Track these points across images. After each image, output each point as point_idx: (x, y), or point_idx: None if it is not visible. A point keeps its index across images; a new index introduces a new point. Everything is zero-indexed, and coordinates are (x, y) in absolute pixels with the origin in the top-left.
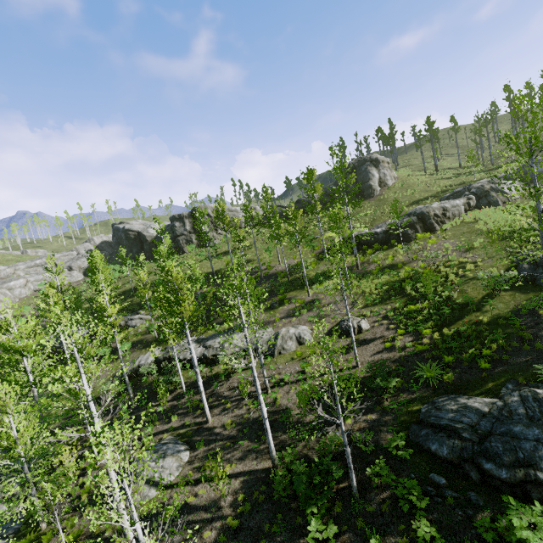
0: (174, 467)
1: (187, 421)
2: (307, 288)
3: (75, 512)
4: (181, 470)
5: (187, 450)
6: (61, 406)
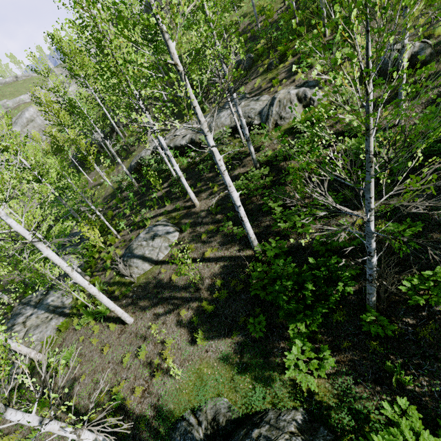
0: (163, 247)
1: (177, 205)
2: (323, 20)
3: (104, 272)
4: (170, 249)
5: (175, 232)
6: (100, 195)
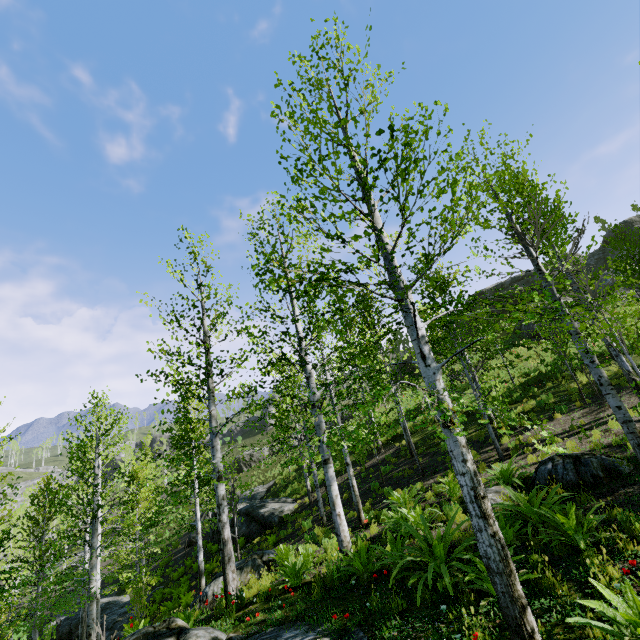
0: None
1: None
2: None
3: None
4: None
5: None
6: None
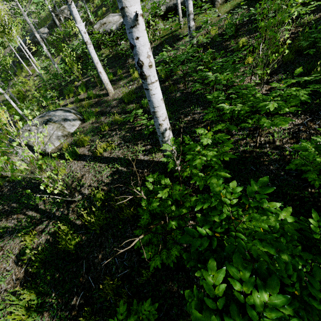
0: (54, 136)
1: (90, 92)
2: None
3: None
4: (63, 140)
5: (75, 121)
6: (34, 85)
